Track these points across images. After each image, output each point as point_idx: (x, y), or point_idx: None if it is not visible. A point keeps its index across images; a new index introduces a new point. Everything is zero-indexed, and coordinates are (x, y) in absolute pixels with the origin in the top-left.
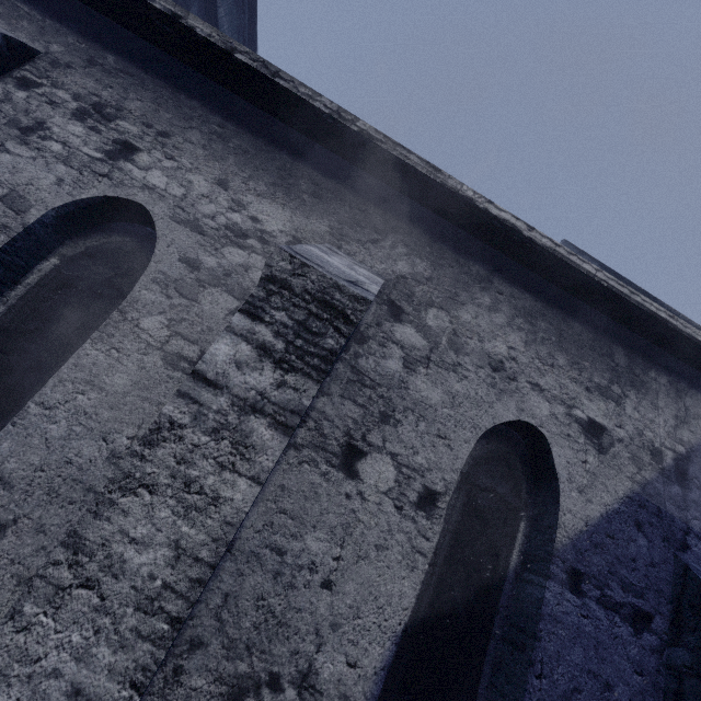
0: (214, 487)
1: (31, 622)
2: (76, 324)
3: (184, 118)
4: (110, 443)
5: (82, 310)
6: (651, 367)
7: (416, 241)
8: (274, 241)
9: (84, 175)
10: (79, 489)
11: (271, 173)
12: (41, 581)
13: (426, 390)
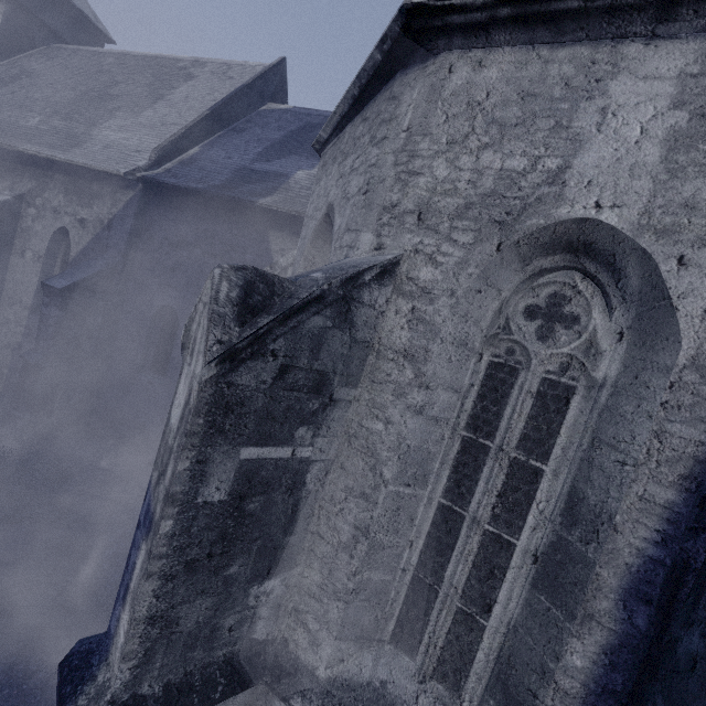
0: None
1: None
2: None
3: None
4: None
5: None
6: (106, 186)
7: (32, 173)
8: None
9: None
10: None
11: None
12: None
13: (38, 228)
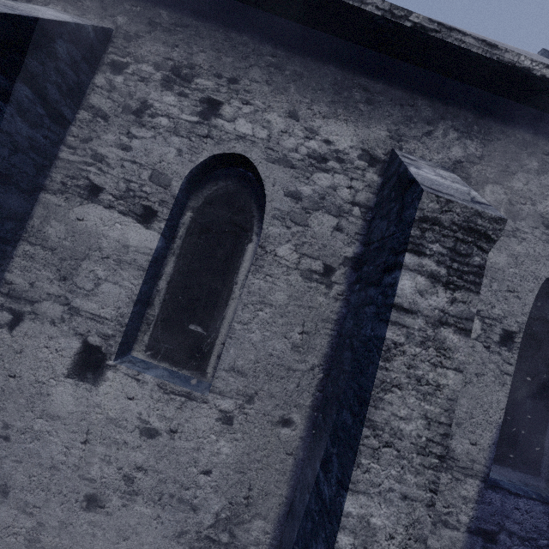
0: (434, 379)
1: (368, 468)
2: (222, 258)
3: (242, 58)
4: (289, 339)
5: (222, 247)
6: None
7: (464, 122)
8: (348, 158)
9: (193, 141)
10: (282, 369)
11: (327, 91)
12: (363, 447)
13: (493, 257)
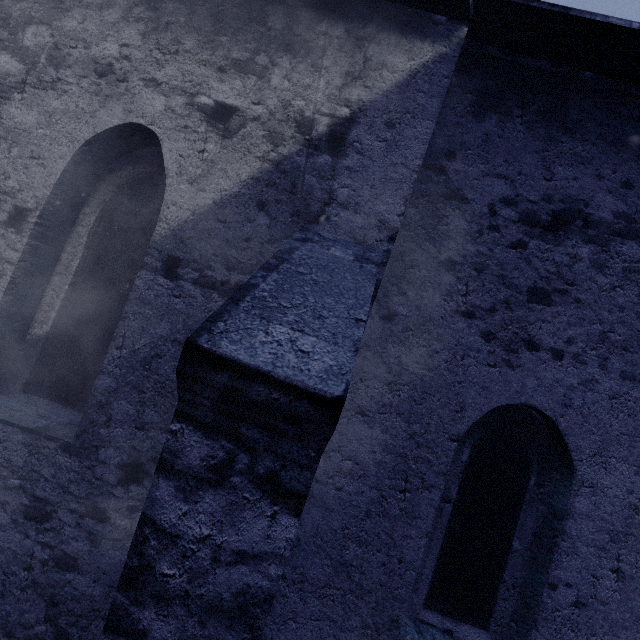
0: None
1: None
2: None
3: None
4: None
5: None
6: (322, 19)
7: None
8: None
9: None
10: None
11: None
12: None
13: (21, 116)
